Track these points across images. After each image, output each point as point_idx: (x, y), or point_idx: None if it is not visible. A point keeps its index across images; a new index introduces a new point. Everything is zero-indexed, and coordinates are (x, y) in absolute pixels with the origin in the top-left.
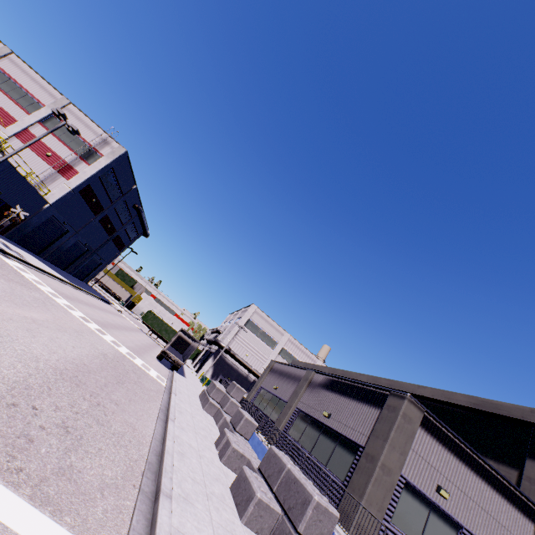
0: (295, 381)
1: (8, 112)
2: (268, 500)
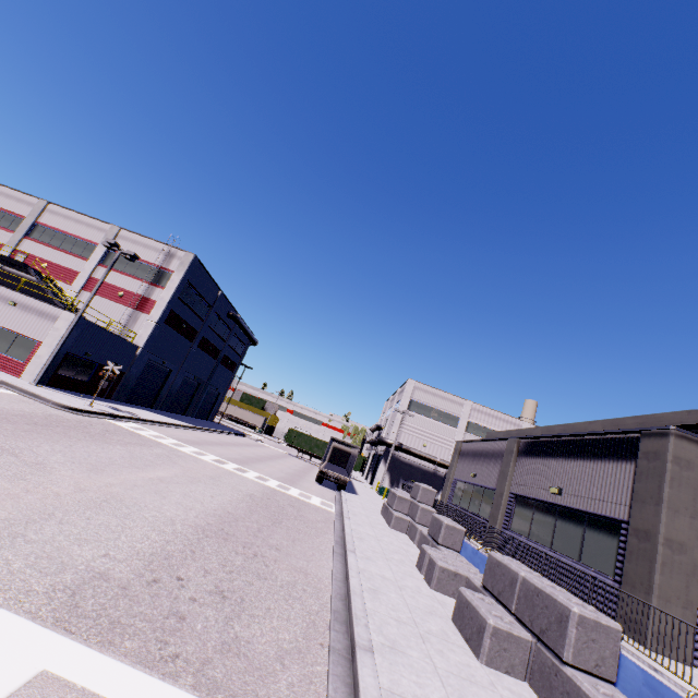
0: (496, 459)
1: (68, 267)
2: (507, 626)
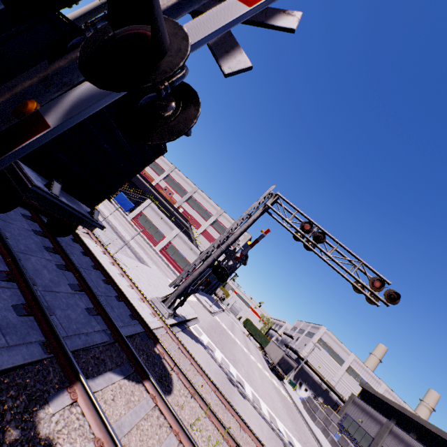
0: (377, 423)
1: (198, 221)
2: None
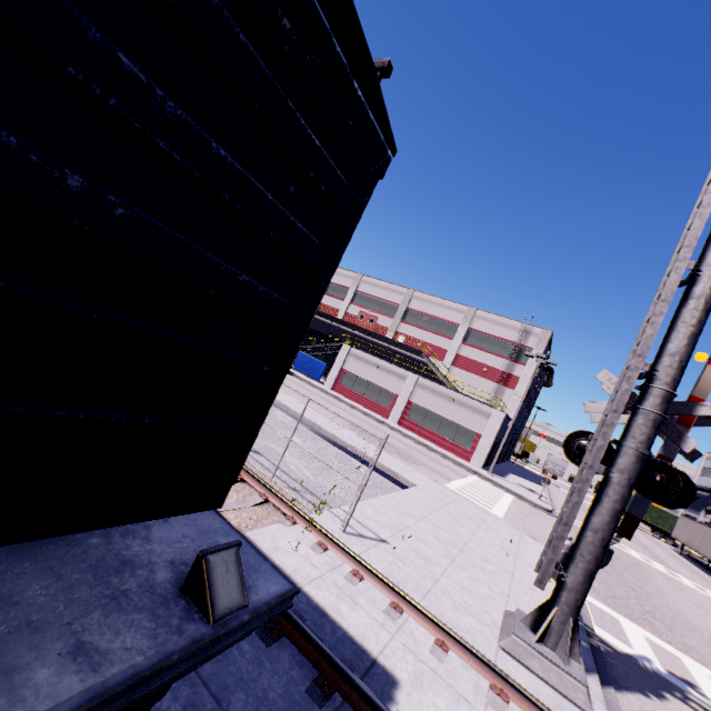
0: None
1: (436, 345)
2: None
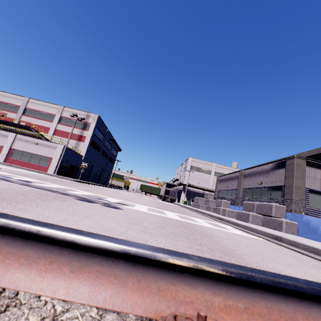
0: (235, 179)
1: (44, 126)
2: (255, 214)
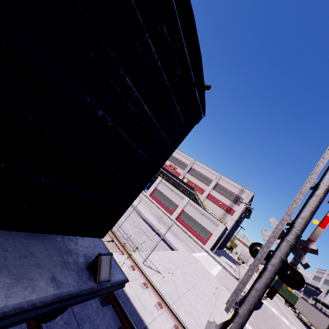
0: None
1: (201, 187)
2: None
